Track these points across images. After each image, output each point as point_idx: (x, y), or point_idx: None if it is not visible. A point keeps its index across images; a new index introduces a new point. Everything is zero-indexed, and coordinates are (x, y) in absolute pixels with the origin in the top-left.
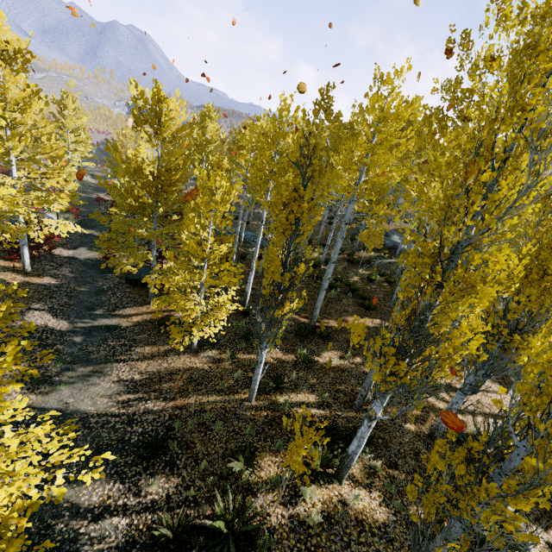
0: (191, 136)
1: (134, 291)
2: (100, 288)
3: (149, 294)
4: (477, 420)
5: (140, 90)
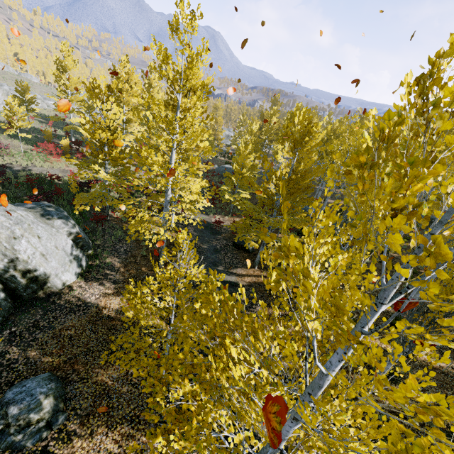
0: (269, 124)
1: (239, 254)
2: (215, 247)
3: (256, 261)
4: None
5: (300, 118)
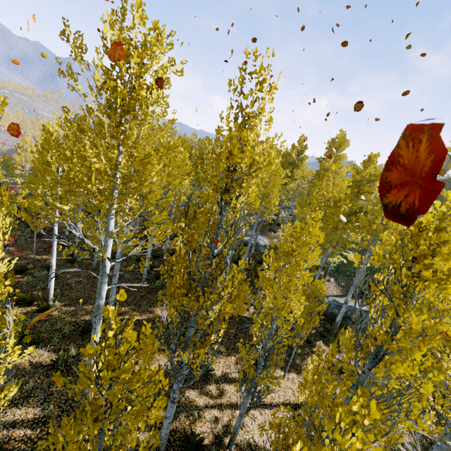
0: None
1: None
2: None
3: None
4: (235, 414)
5: None
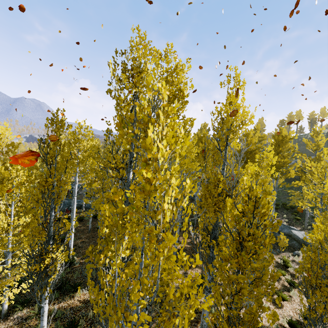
0: None
1: None
2: None
3: None
4: None
5: None
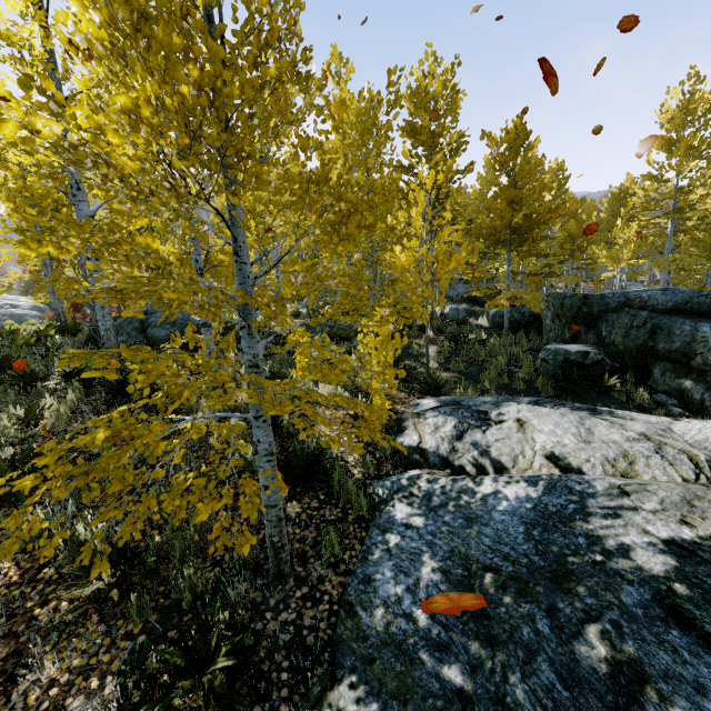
0: None
1: None
2: None
3: None
4: None
5: None
